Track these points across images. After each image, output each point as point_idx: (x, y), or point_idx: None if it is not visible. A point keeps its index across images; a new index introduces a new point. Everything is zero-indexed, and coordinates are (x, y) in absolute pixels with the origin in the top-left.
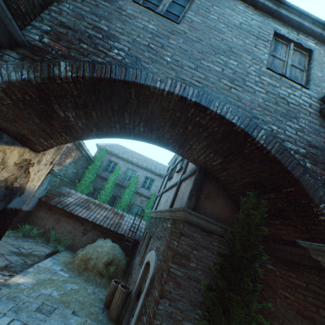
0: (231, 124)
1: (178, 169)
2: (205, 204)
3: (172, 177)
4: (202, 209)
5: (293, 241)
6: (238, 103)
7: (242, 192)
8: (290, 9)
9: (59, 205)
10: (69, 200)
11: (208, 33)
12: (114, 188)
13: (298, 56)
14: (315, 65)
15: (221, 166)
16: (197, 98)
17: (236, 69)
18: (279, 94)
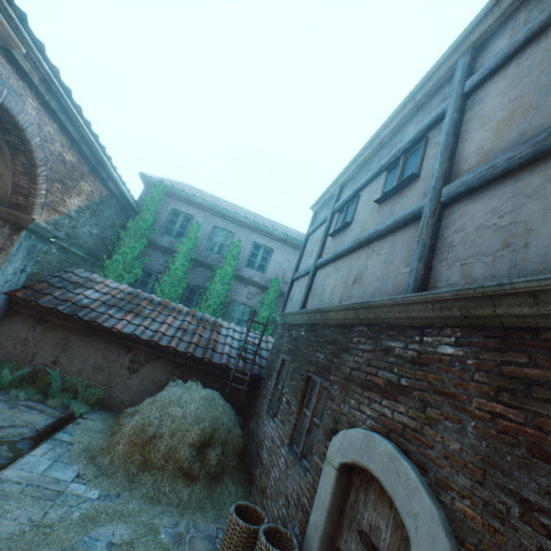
0: None
1: (391, 188)
2: None
3: (350, 223)
4: None
5: None
6: None
7: None
8: None
9: (62, 308)
10: (88, 296)
11: None
12: (189, 269)
13: None
14: None
15: None
16: None
17: None
18: None
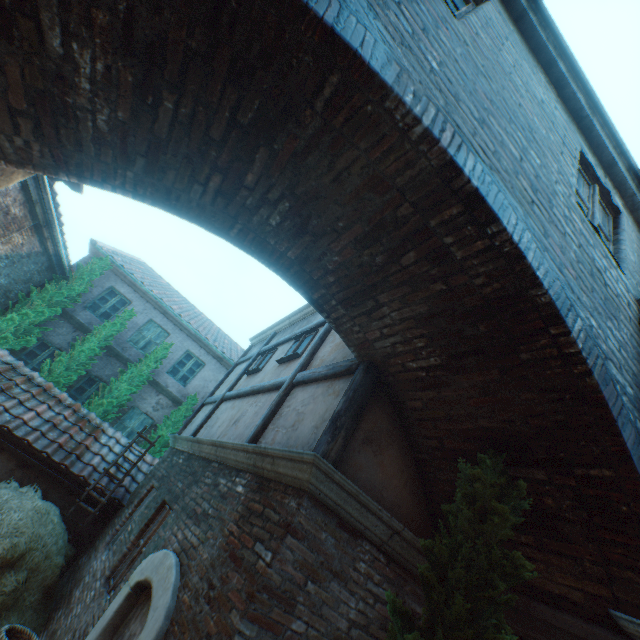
0: (531, 280)
1: (286, 356)
2: (361, 456)
3: (260, 369)
4: (353, 468)
5: (555, 595)
6: (544, 241)
7: (454, 447)
8: (605, 128)
9: None
10: None
11: (501, 77)
12: (98, 355)
13: (601, 212)
14: (625, 238)
15: (427, 376)
16: (481, 184)
17: (540, 174)
18: (594, 260)
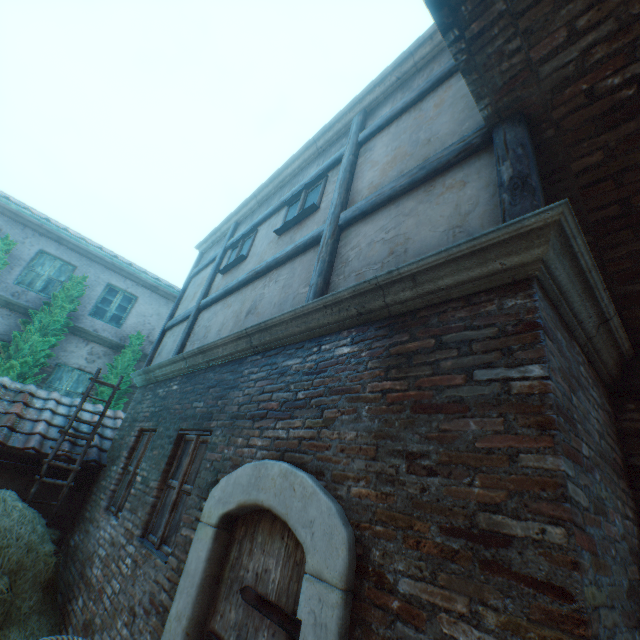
0: None
1: (293, 217)
2: None
3: (246, 257)
4: None
5: None
6: None
7: None
8: None
9: None
10: None
11: None
12: None
13: None
14: None
15: (637, 92)
16: None
17: None
18: None
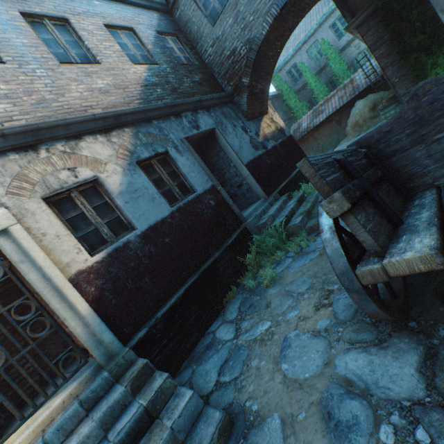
0: None
1: None
2: (357, 2)
3: None
4: (359, 7)
5: None
6: None
7: None
8: None
9: (303, 134)
10: (304, 126)
11: None
12: (318, 80)
13: None
14: None
15: None
16: (278, 8)
17: None
18: None
